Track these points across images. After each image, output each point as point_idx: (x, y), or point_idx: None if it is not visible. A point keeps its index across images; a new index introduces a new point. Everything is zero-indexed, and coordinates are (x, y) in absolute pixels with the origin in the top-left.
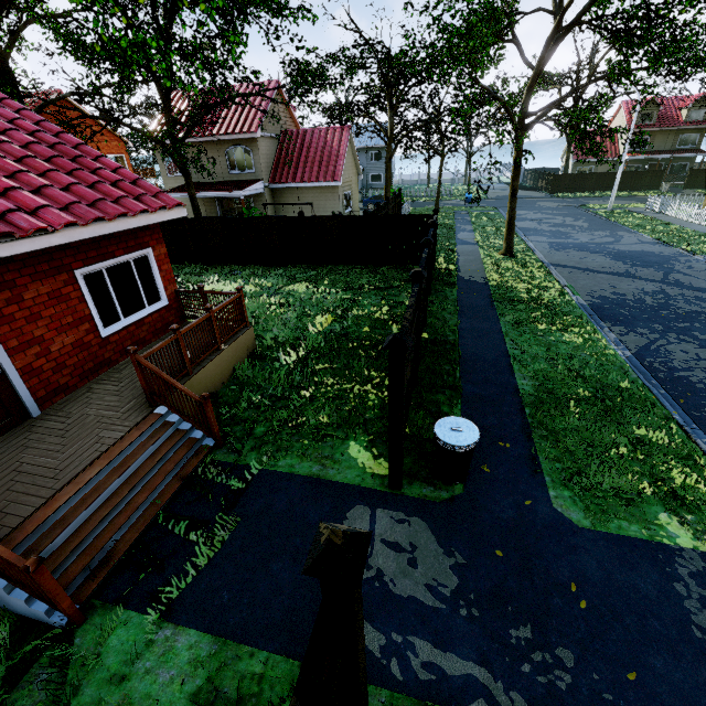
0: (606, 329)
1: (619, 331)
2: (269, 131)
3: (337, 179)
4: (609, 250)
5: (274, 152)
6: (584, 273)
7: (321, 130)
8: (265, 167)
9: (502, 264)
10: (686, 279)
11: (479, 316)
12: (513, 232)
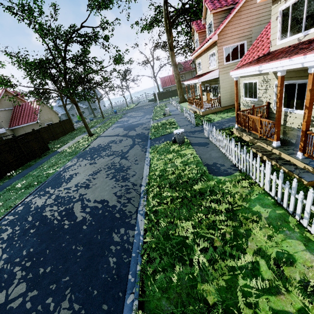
0: (71, 161)
1: (73, 161)
2: (4, 108)
3: (35, 120)
4: (129, 125)
5: (10, 115)
6: (104, 137)
7: (29, 102)
8: (4, 122)
9: (80, 141)
10: (131, 132)
11: (33, 167)
12: (88, 127)
